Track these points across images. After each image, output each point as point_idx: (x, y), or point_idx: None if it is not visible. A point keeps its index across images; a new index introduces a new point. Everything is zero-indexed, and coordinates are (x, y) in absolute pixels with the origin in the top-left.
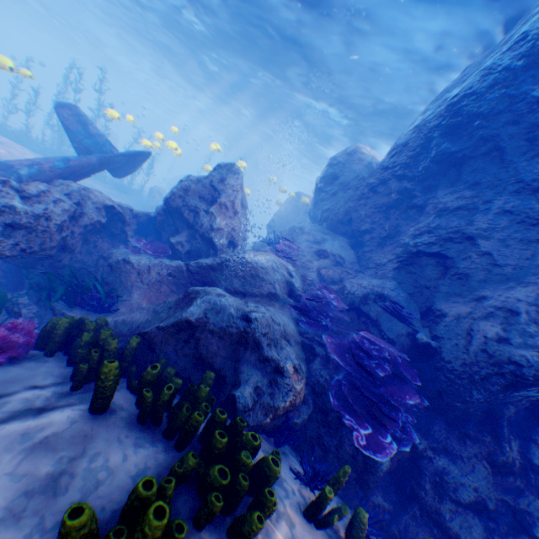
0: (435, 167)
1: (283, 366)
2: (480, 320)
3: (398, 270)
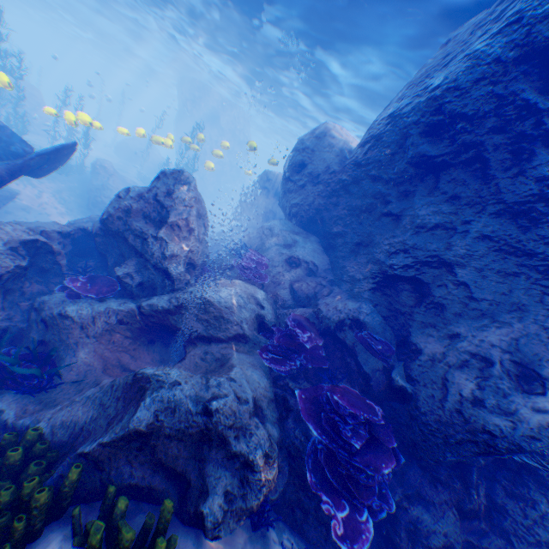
0: (413, 170)
1: (254, 461)
2: (455, 370)
3: (373, 291)
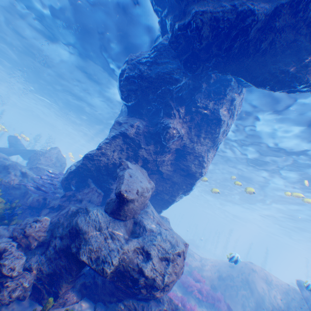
0: None
1: (11, 172)
2: None
3: None
